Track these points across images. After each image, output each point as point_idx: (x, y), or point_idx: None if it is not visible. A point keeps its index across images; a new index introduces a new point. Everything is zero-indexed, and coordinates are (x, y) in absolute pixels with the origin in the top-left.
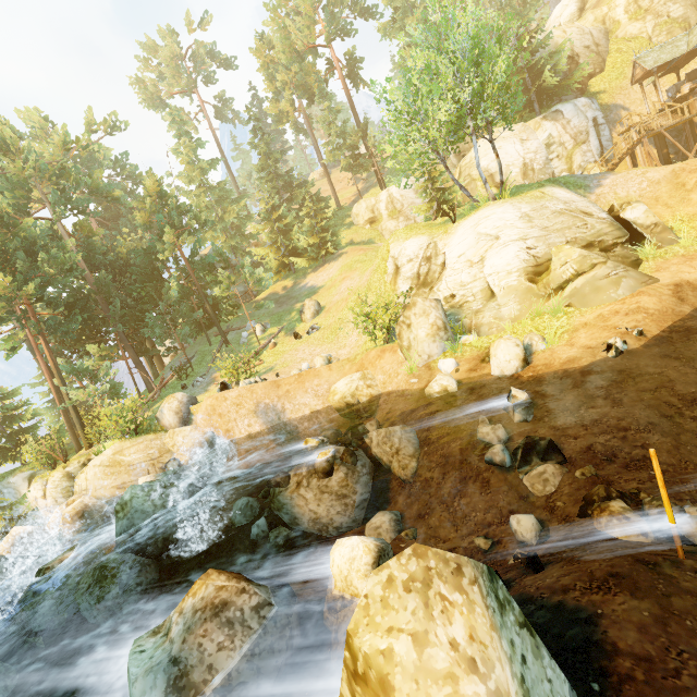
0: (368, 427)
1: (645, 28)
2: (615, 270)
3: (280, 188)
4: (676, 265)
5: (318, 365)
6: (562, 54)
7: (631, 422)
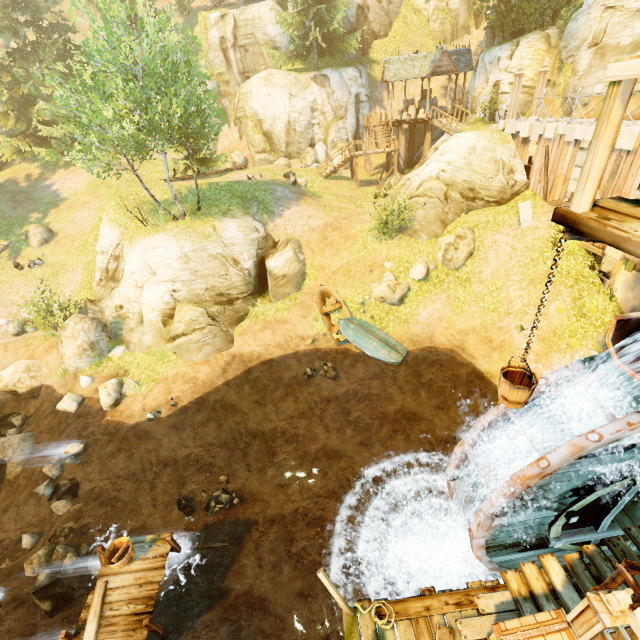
0: (14, 421)
1: (428, 6)
2: (206, 337)
3: (21, 24)
4: (252, 333)
5: (9, 331)
6: (339, 15)
7: (126, 472)
